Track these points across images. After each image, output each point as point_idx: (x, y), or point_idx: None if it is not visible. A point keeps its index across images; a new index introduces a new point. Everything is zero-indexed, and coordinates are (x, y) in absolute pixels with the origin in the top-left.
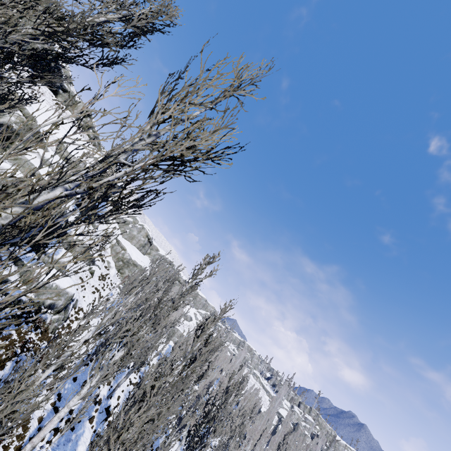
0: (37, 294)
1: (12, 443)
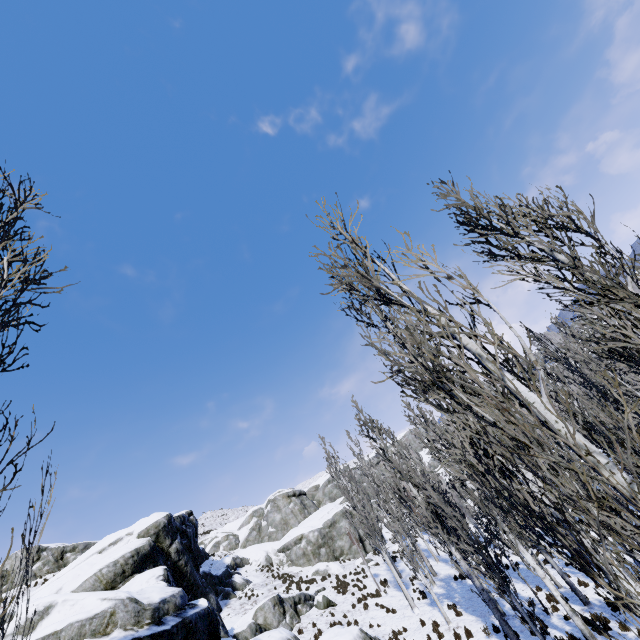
0: None
1: None
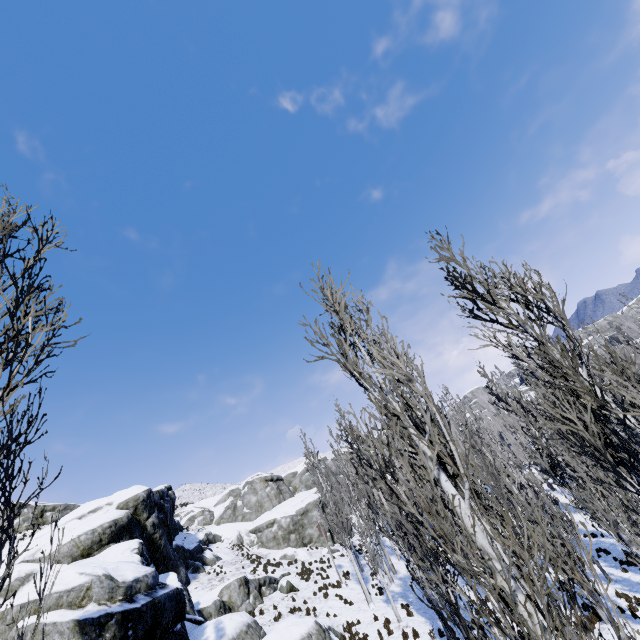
0: None
1: None
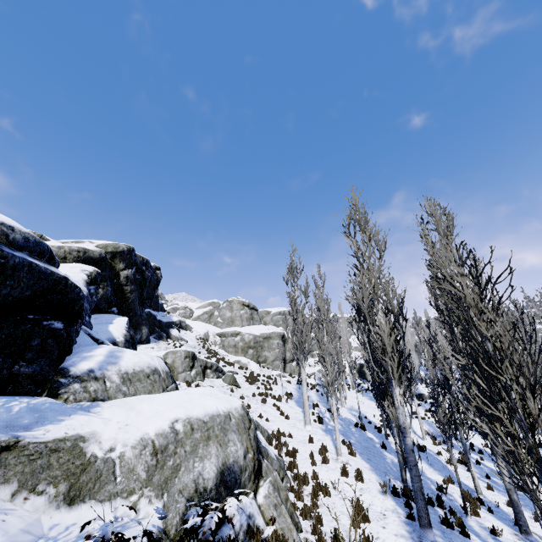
0: (160, 489)
1: None
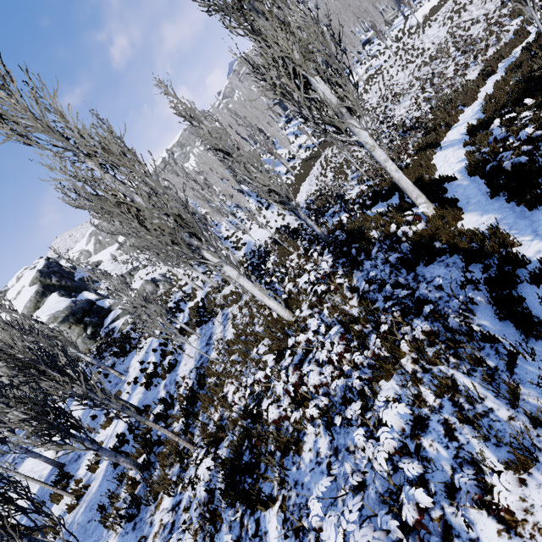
0: None
1: (194, 293)
